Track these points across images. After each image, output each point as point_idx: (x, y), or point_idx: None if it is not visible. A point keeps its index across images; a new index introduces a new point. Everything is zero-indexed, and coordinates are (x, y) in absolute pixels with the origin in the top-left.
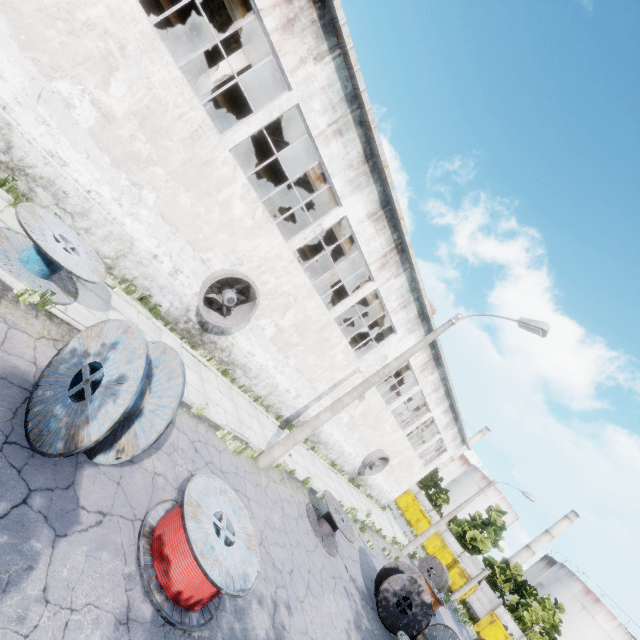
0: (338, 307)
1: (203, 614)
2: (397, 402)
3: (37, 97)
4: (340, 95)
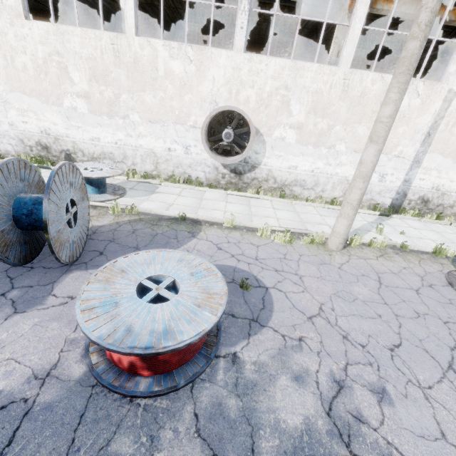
0: (344, 51)
1: (161, 381)
2: None
3: (67, 119)
4: None
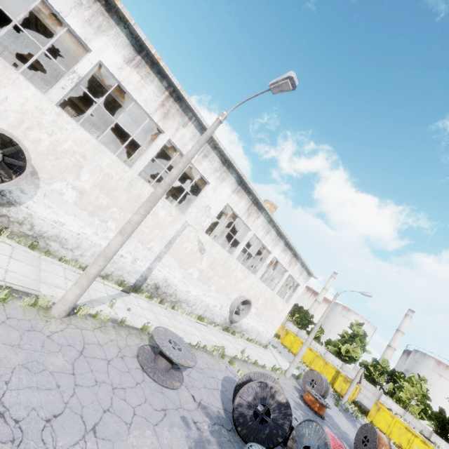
0: (137, 162)
1: None
2: (238, 249)
3: None
4: None
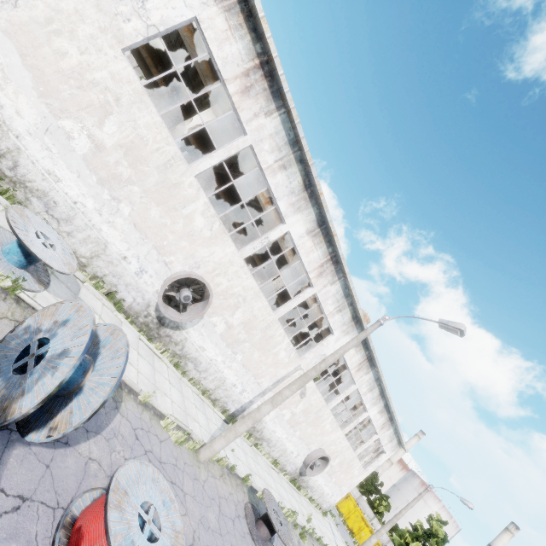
0: (281, 308)
1: None
2: (336, 400)
3: (45, 130)
4: (284, 140)
